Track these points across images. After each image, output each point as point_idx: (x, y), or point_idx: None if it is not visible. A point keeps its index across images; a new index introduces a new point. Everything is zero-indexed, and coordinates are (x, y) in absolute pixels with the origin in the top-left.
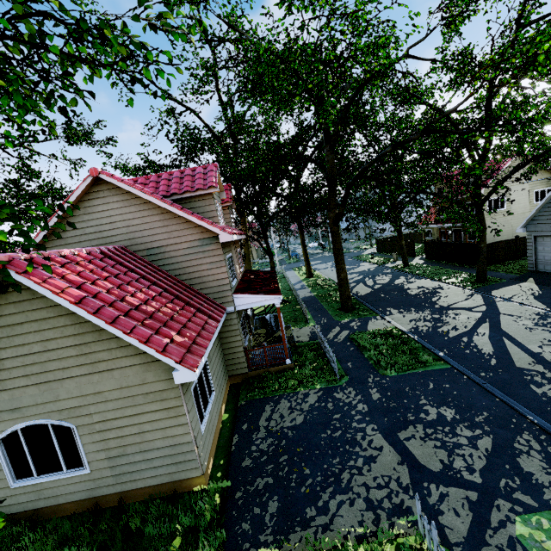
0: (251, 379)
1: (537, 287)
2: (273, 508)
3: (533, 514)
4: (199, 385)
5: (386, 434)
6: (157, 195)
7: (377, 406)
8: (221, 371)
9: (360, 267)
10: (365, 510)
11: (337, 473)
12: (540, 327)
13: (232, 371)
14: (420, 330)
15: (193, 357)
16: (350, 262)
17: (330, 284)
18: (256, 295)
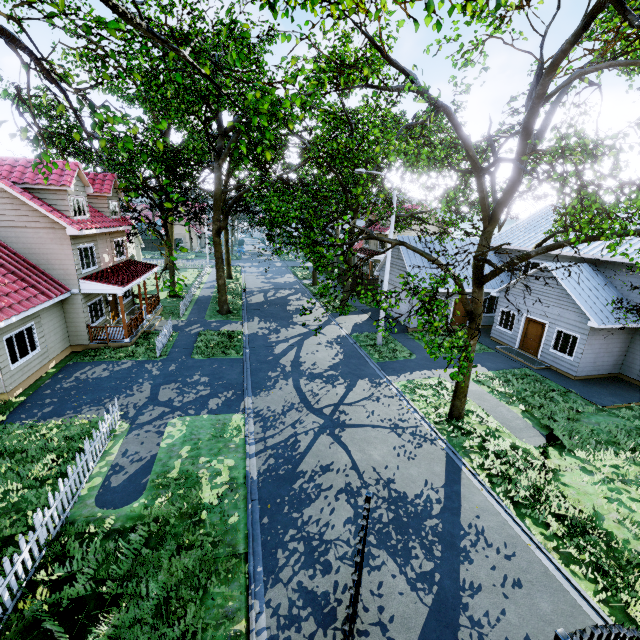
0: (92, 350)
1: (365, 319)
2: (47, 410)
3: (187, 416)
4: (17, 339)
5: (155, 386)
6: (7, 182)
7: (166, 373)
8: (58, 338)
9: (282, 278)
10: (102, 413)
11: (103, 399)
12: (326, 343)
13: (74, 341)
14: (256, 335)
15: (0, 315)
16: (281, 271)
17: (237, 289)
18: (100, 284)
